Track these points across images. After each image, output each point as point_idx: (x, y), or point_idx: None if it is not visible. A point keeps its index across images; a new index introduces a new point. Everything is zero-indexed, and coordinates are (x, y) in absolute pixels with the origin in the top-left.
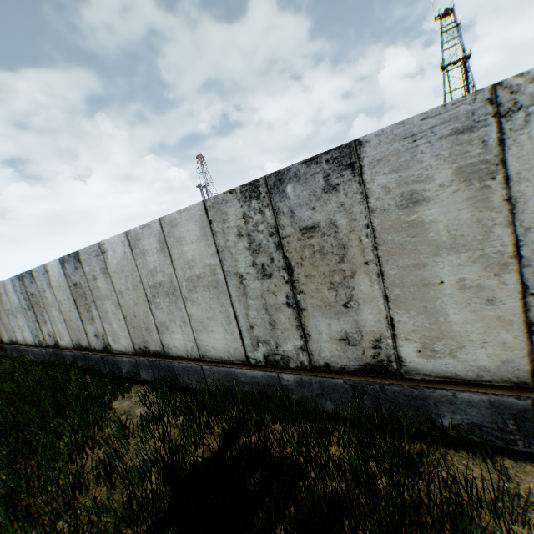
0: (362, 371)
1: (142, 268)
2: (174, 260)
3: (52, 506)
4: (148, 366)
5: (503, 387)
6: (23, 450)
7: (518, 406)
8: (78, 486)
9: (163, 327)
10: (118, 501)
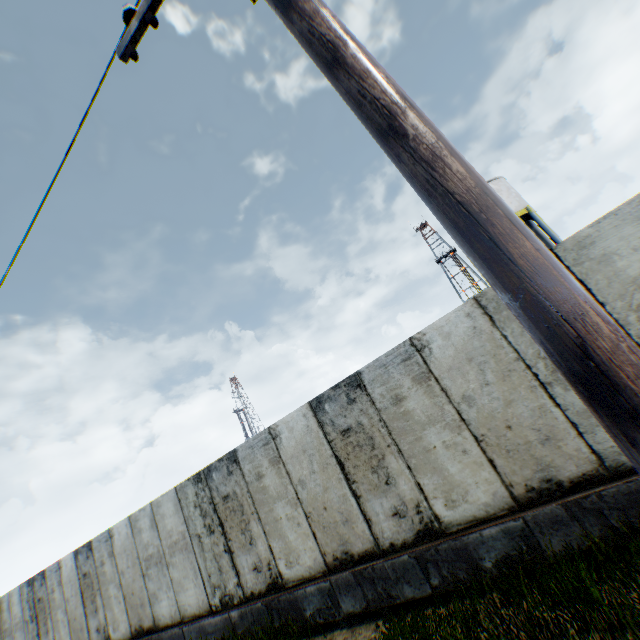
0: (268, 590)
1: (139, 543)
2: (161, 532)
3: None
4: None
5: (320, 576)
6: None
7: (327, 586)
8: None
9: (155, 596)
10: None
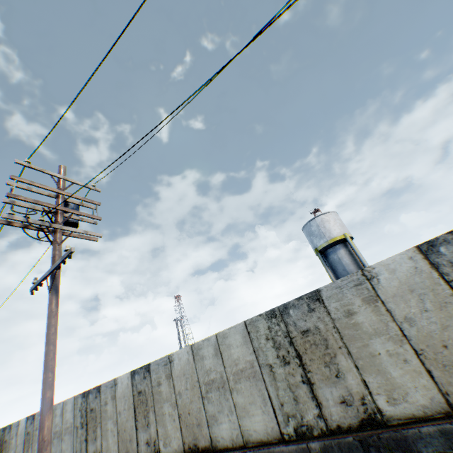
0: None
1: (54, 422)
2: (64, 419)
3: None
4: None
5: None
6: None
7: None
8: None
9: None
10: None
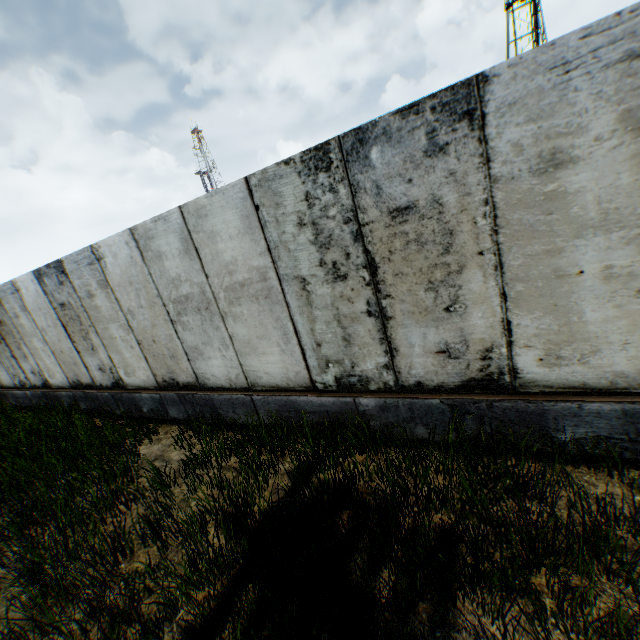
0: (464, 388)
1: (159, 277)
2: (206, 264)
3: (92, 576)
4: (177, 402)
5: None
6: (33, 514)
7: None
8: (119, 550)
9: (196, 352)
10: (184, 564)
